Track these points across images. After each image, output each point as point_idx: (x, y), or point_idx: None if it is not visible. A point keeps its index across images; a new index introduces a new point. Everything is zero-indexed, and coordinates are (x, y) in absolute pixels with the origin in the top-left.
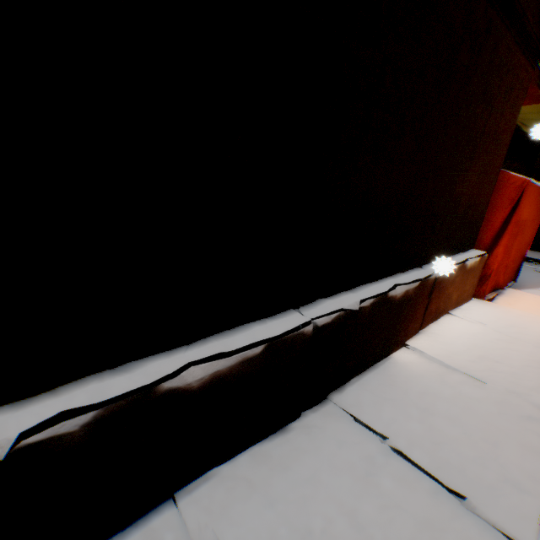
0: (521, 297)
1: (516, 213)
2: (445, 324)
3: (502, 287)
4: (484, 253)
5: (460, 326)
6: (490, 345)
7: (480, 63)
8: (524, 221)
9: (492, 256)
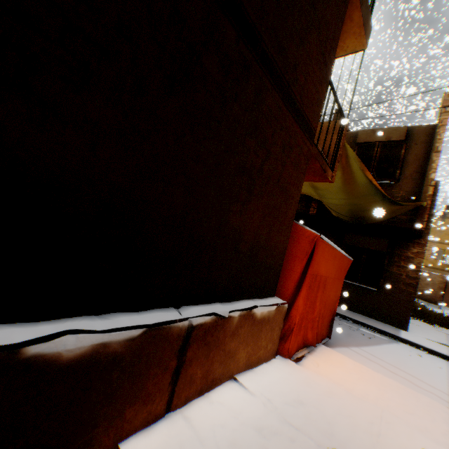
0: (332, 357)
1: (313, 266)
2: (217, 398)
3: (314, 344)
4: (289, 304)
5: (236, 402)
6: (260, 445)
7: (243, 95)
8: (326, 277)
9: (295, 308)
